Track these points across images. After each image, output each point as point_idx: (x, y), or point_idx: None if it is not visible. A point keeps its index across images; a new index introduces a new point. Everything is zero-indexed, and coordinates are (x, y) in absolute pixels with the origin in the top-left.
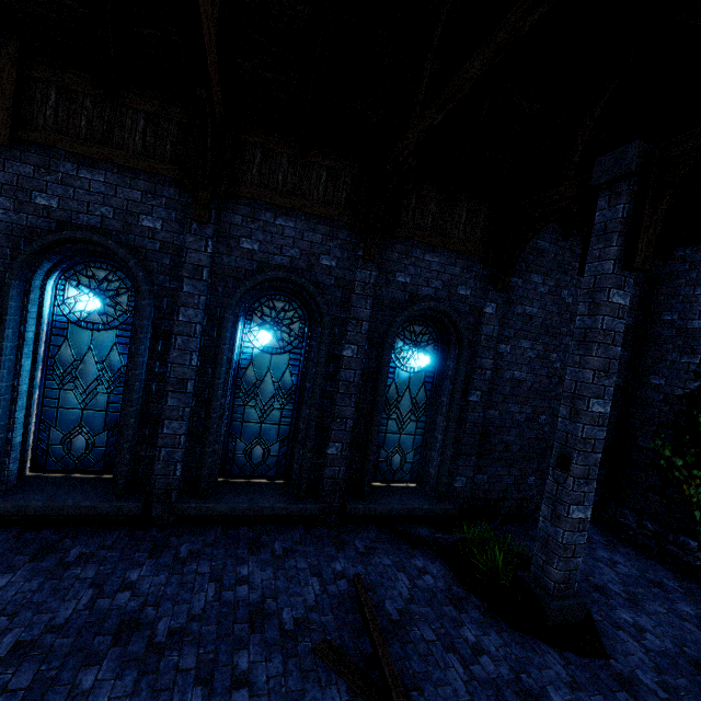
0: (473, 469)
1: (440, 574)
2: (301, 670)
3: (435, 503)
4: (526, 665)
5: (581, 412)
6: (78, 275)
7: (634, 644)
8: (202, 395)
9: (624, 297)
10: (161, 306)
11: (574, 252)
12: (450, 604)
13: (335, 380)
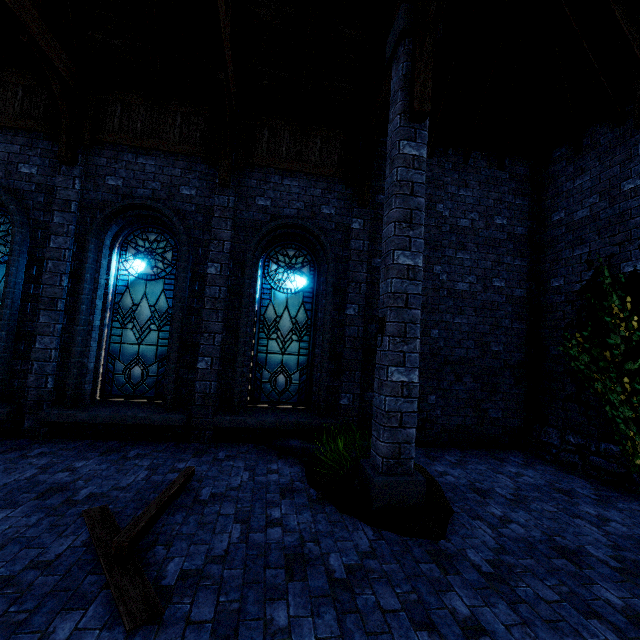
0: (361, 386)
1: (291, 474)
2: (52, 525)
3: (314, 418)
4: (322, 537)
5: (389, 267)
6: None
7: (486, 531)
8: (73, 314)
9: (418, 148)
10: (36, 236)
11: (444, 168)
12: (279, 492)
13: (202, 297)
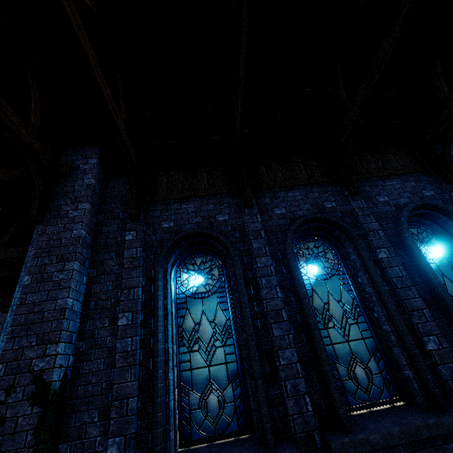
0: None
1: None
2: None
3: None
4: None
5: None
6: (186, 265)
7: None
8: (295, 321)
9: None
10: (243, 262)
11: None
12: None
13: (387, 280)
